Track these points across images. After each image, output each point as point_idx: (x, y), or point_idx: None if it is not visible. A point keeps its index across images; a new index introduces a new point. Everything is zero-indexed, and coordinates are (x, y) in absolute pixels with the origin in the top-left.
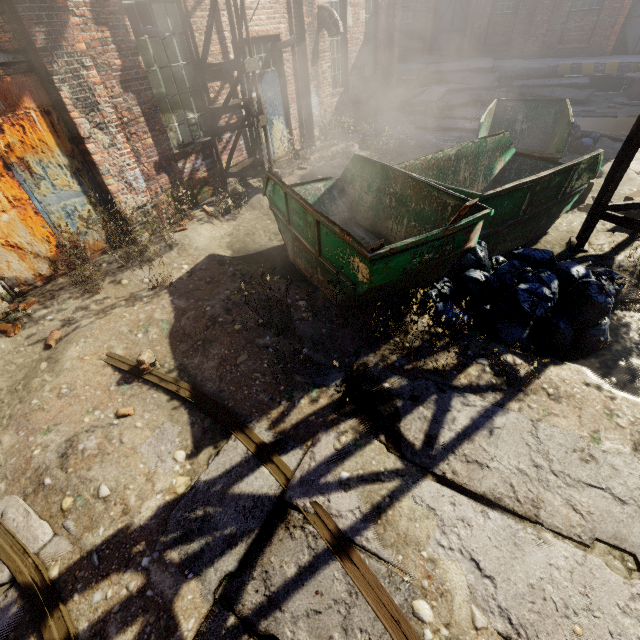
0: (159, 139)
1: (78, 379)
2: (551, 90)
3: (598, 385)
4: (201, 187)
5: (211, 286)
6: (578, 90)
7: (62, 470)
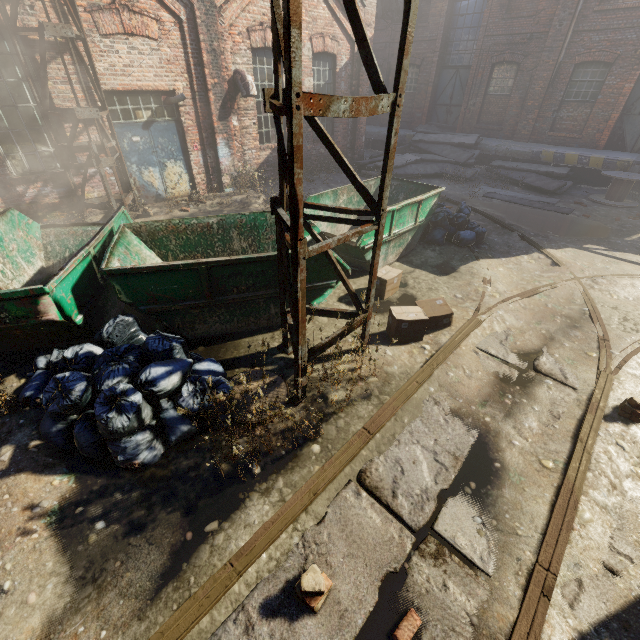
0: None
1: None
2: (525, 175)
3: (53, 512)
4: (50, 211)
5: None
6: (551, 179)
7: None
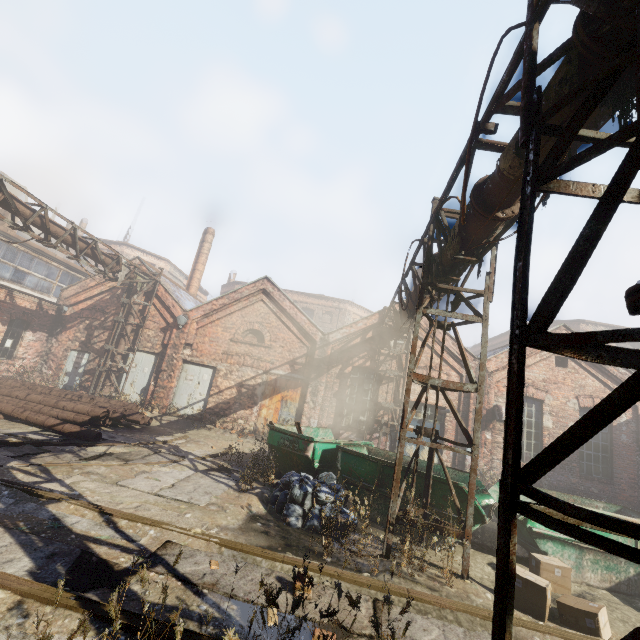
0: (337, 417)
1: (224, 442)
2: None
3: (252, 512)
4: None
5: None
6: None
7: (194, 441)
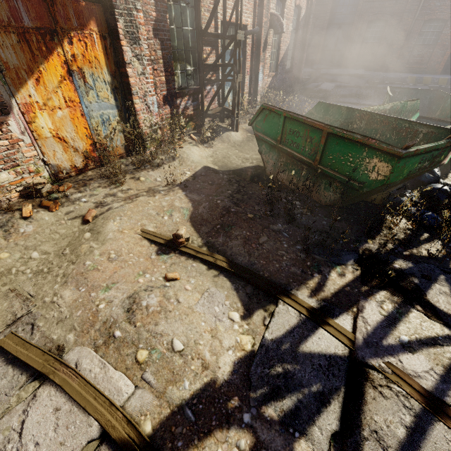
0: (169, 79)
1: (122, 247)
2: None
3: None
4: (188, 121)
5: (214, 187)
6: None
7: (130, 324)
